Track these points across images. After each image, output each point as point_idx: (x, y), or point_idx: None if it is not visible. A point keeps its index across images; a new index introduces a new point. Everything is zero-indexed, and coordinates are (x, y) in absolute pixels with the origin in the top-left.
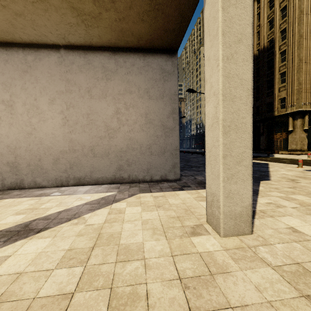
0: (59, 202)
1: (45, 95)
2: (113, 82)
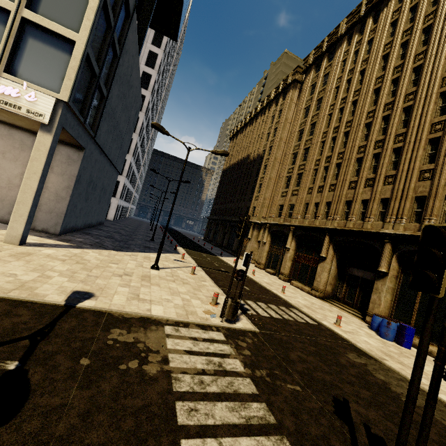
0: None
1: None
2: (27, 154)
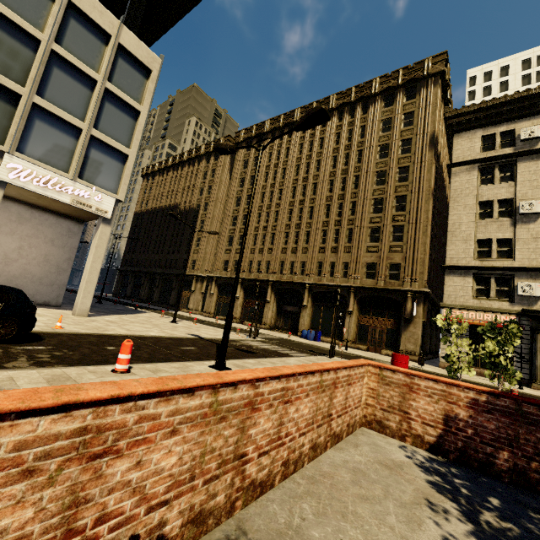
0: None
1: None
2: (25, 227)
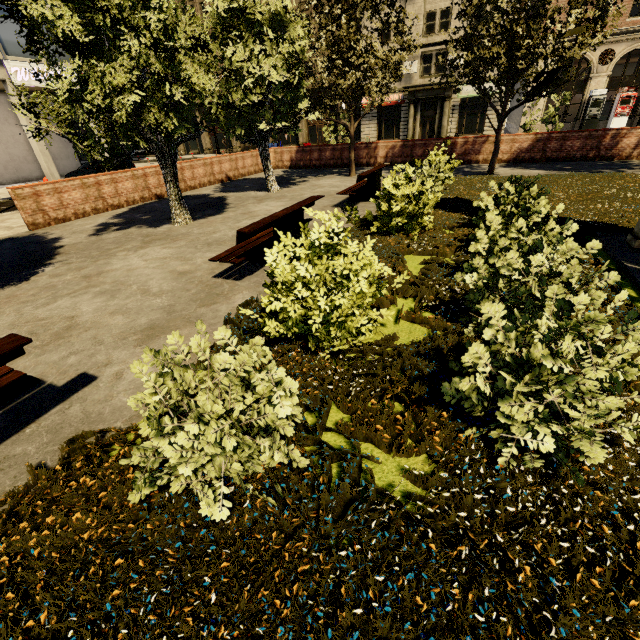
0: None
1: None
2: None
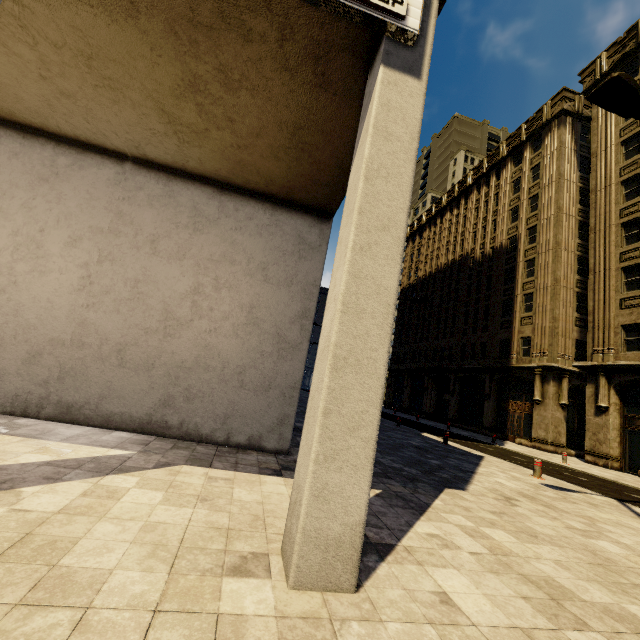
0: None
1: (65, 227)
2: (206, 238)
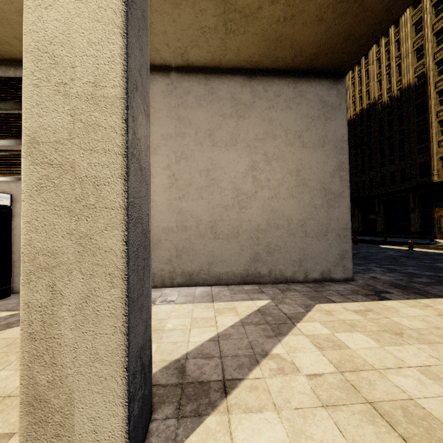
0: (190, 317)
1: None
2: (248, 122)
